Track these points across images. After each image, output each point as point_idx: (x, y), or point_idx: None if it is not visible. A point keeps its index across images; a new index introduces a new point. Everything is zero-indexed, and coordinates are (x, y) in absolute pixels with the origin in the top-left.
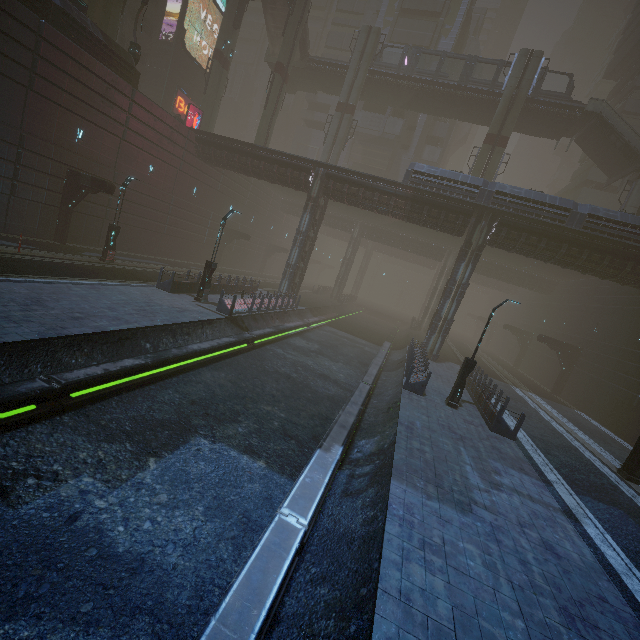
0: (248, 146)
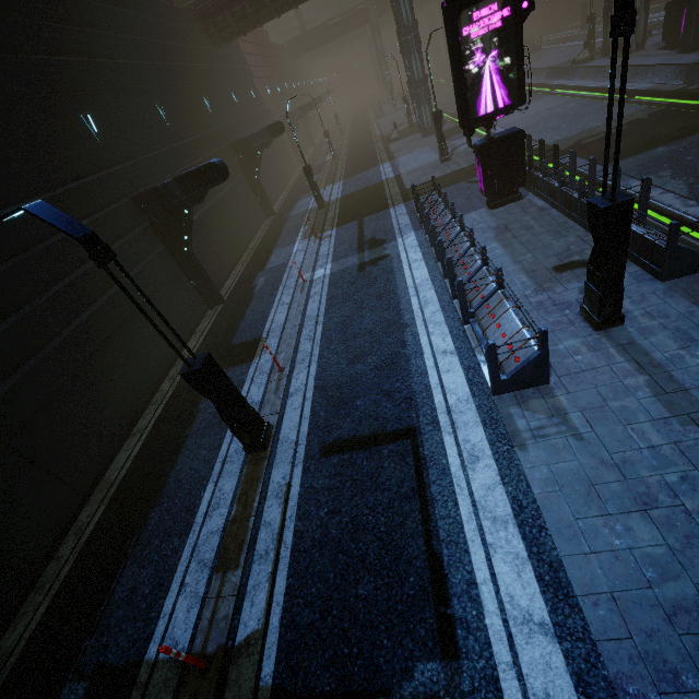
0: (320, 26)
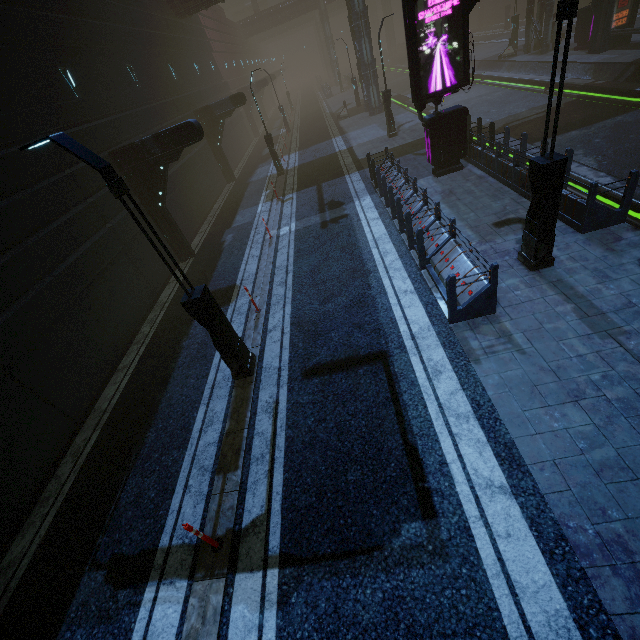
0: (273, 8)
